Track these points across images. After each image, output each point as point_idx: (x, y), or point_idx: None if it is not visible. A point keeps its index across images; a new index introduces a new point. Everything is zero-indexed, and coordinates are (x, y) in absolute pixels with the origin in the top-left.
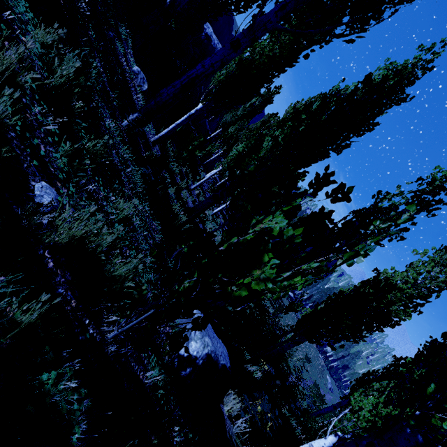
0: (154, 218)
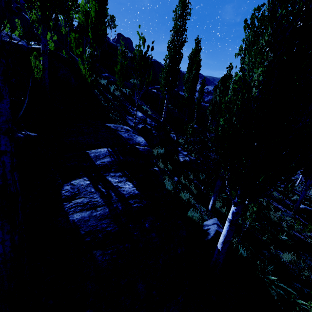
0: (277, 193)
